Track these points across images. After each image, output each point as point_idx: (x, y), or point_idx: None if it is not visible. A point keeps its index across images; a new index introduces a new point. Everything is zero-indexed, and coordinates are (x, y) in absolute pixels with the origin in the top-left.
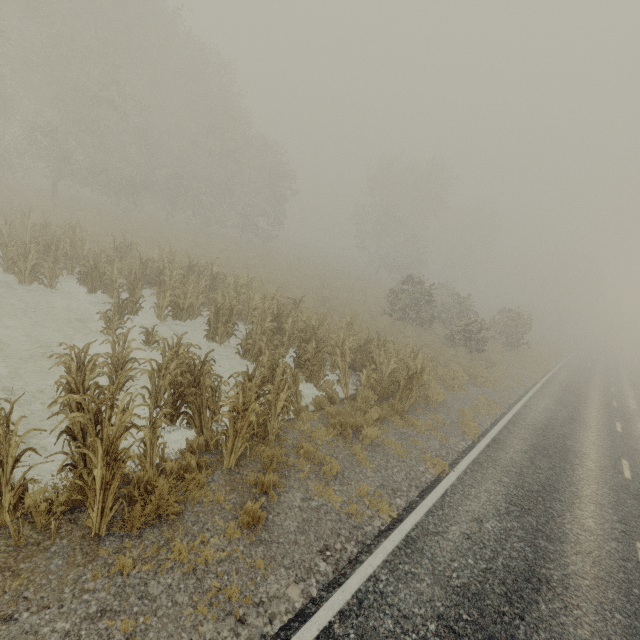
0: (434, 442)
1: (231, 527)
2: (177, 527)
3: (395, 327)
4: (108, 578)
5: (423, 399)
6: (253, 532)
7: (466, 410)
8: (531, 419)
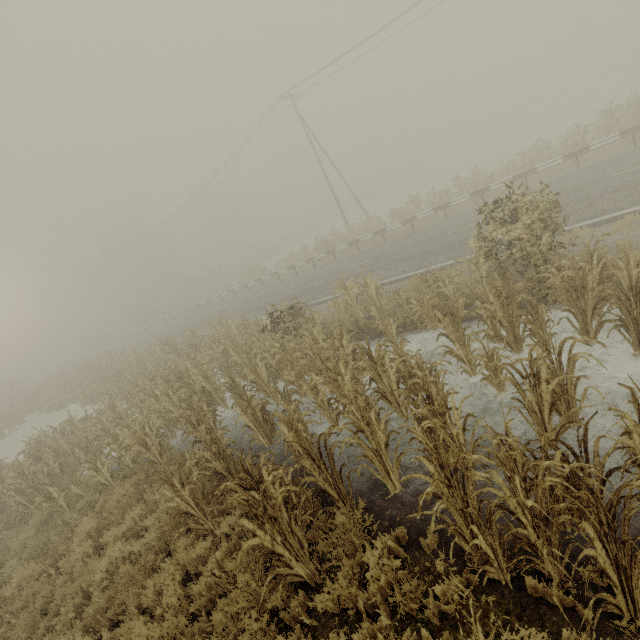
0: None
1: None
2: None
3: None
4: None
5: None
6: None
7: None
8: None
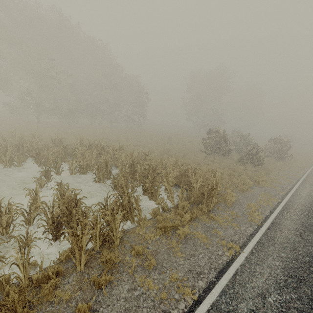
0: (230, 230)
1: None
2: None
3: (208, 158)
4: None
5: (223, 200)
6: None
7: (252, 204)
8: (298, 204)
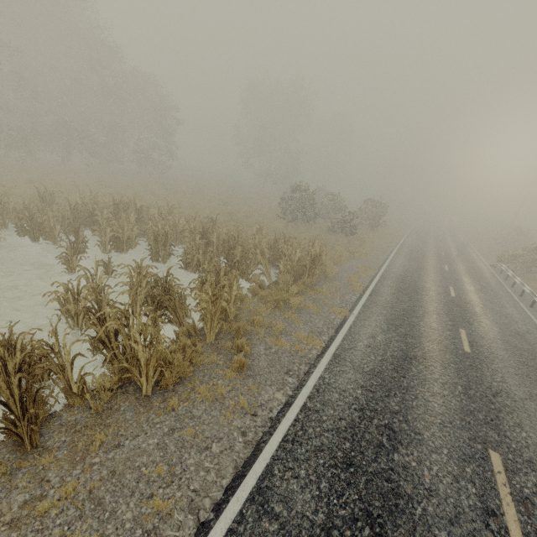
0: (336, 300)
1: (228, 373)
2: (194, 381)
3: (290, 227)
4: (166, 414)
5: (322, 274)
6: (242, 373)
7: (352, 276)
8: (393, 273)
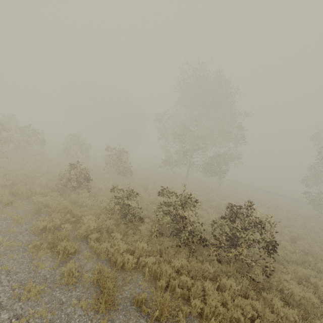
0: None
1: None
2: None
3: None
4: None
5: None
6: None
7: None
8: None
